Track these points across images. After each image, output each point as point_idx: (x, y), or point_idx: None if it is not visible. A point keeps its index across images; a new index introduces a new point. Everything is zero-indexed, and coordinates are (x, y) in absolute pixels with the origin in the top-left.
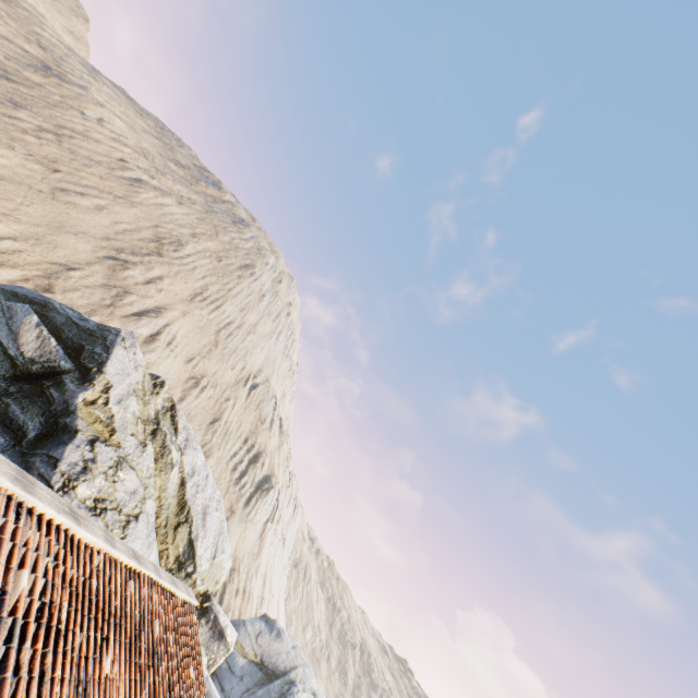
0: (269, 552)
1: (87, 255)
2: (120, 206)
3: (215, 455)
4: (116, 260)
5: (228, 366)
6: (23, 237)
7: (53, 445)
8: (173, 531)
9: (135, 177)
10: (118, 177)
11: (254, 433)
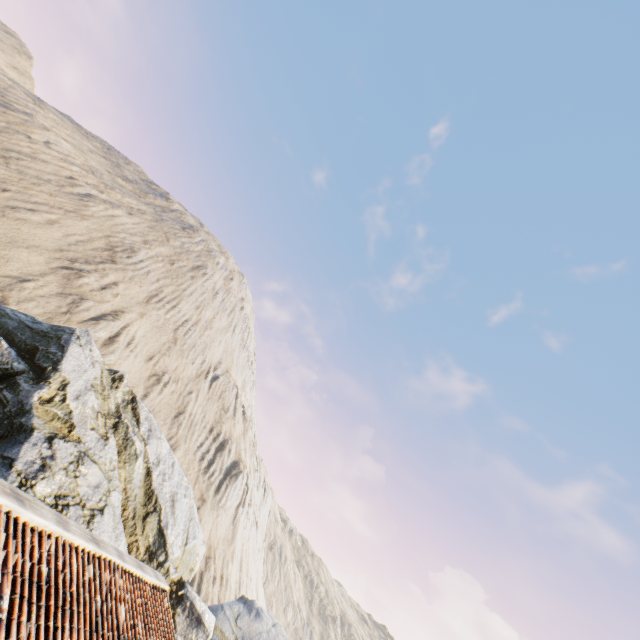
0: (243, 536)
1: (41, 267)
2: (71, 220)
3: (182, 447)
4: (70, 269)
5: (188, 361)
6: None
7: (8, 446)
8: (142, 522)
9: (85, 192)
10: (67, 193)
11: (219, 422)
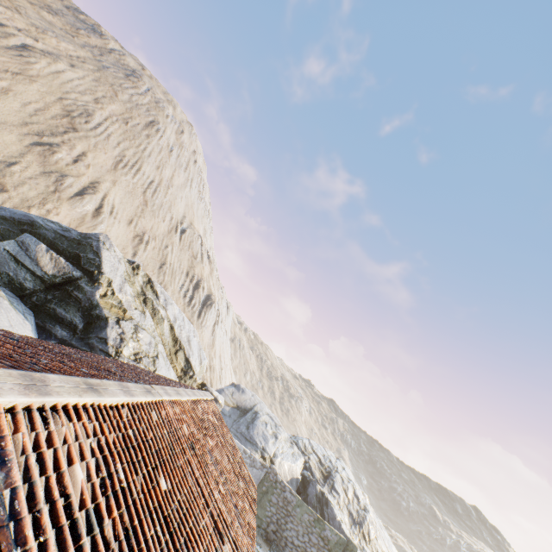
0: (220, 342)
1: (16, 146)
2: (21, 84)
3: (169, 289)
4: (42, 145)
5: (160, 220)
6: None
7: (98, 330)
8: (175, 356)
9: (20, 43)
10: (4, 48)
11: (192, 267)
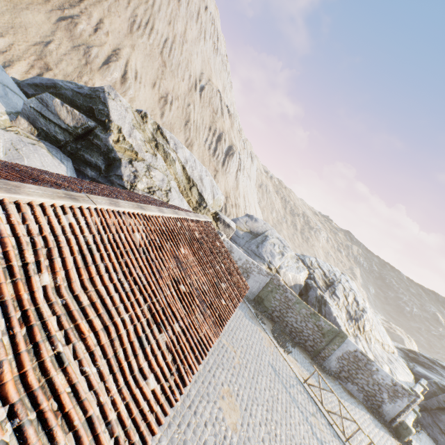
0: (243, 185)
1: (47, 26)
2: None
3: (195, 144)
4: (65, 20)
5: (179, 80)
6: (4, 31)
7: (115, 169)
8: (190, 191)
9: None
10: None
11: (213, 123)
